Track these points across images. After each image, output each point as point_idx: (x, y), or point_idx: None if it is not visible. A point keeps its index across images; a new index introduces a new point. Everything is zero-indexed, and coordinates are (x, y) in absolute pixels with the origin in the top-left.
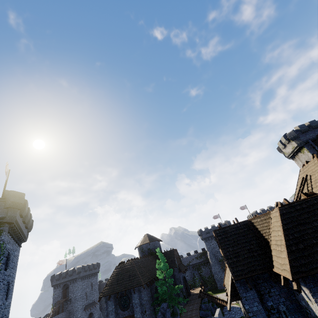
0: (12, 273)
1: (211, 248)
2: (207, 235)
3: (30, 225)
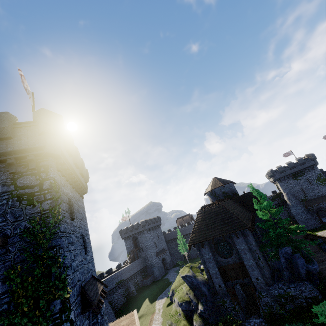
0: (82, 225)
1: (288, 188)
2: (282, 175)
3: (86, 175)
